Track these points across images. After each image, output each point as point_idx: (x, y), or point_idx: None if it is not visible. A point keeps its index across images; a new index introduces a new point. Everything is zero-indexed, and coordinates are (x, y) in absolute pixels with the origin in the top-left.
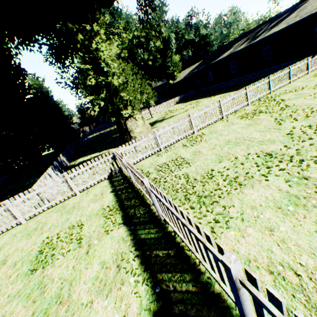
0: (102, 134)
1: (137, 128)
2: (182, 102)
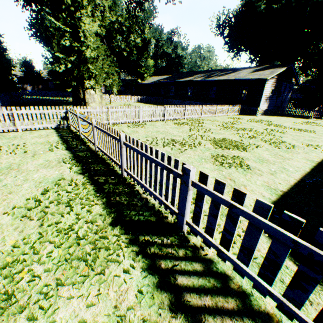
0: (50, 99)
1: (94, 102)
2: (143, 103)
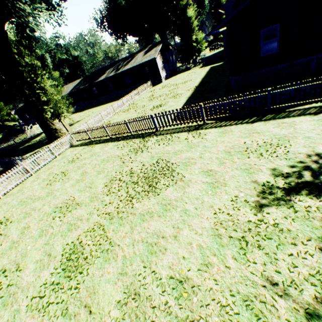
0: (2, 150)
1: (64, 127)
2: (77, 112)
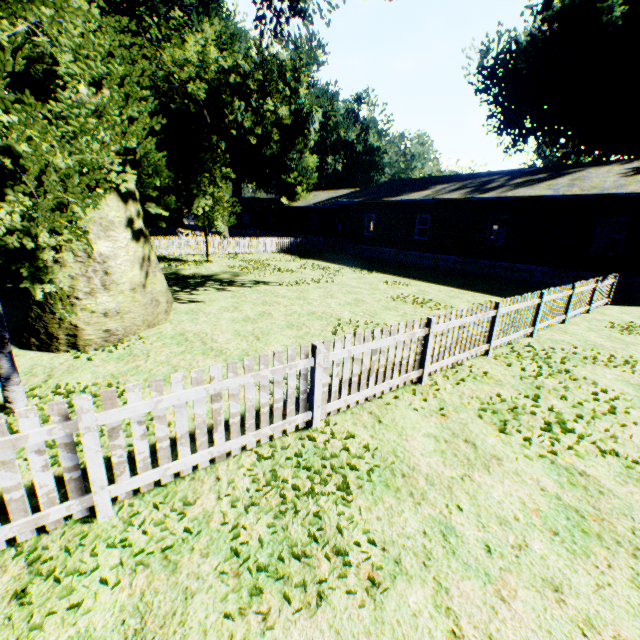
0: None
1: (103, 292)
2: (294, 253)
